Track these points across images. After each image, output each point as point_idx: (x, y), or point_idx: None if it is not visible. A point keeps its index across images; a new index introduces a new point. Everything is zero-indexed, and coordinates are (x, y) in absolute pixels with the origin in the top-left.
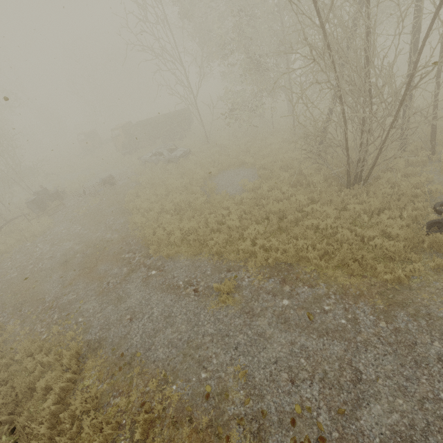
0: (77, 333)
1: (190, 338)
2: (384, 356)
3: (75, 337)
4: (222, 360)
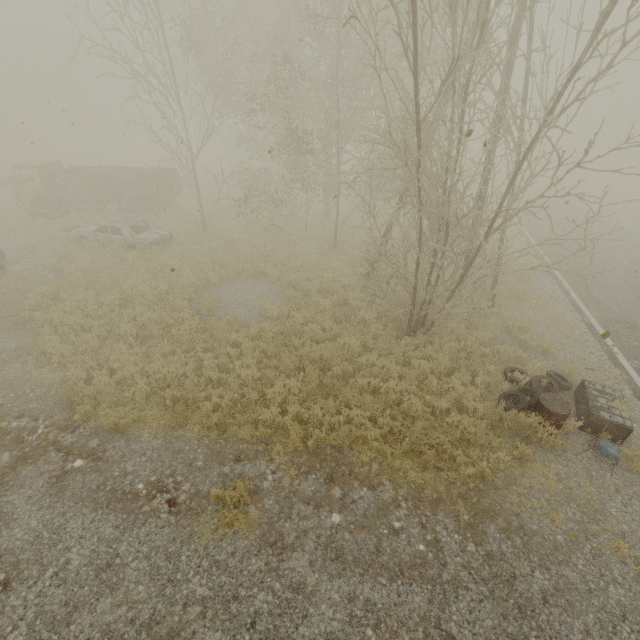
0: None
1: (156, 616)
2: (480, 603)
3: None
4: None
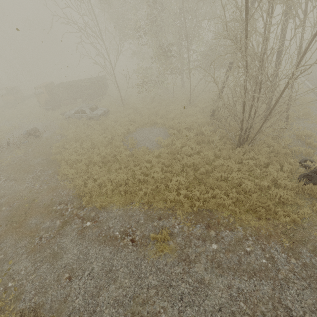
0: (6, 303)
1: (135, 293)
2: (303, 290)
3: (4, 308)
4: (171, 315)
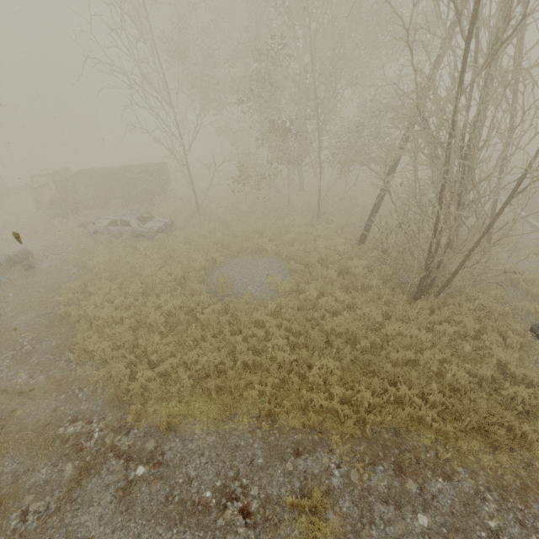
0: None
1: None
2: None
3: None
4: None
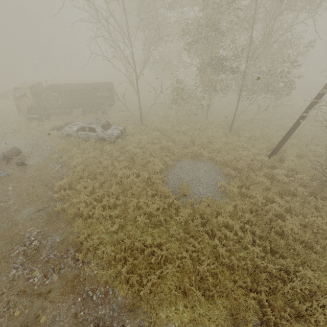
0: None
1: None
2: None
3: None
4: None
